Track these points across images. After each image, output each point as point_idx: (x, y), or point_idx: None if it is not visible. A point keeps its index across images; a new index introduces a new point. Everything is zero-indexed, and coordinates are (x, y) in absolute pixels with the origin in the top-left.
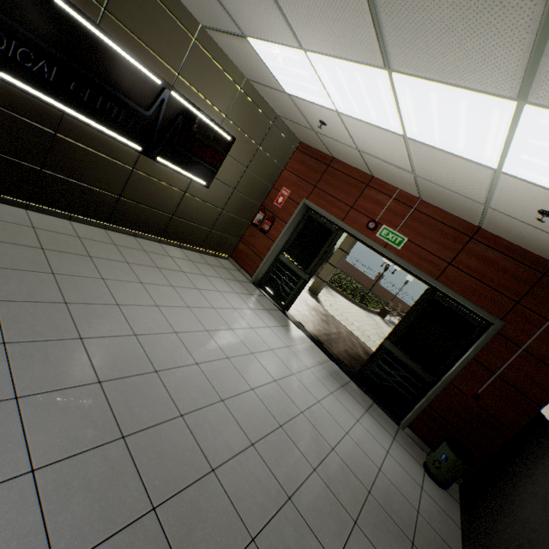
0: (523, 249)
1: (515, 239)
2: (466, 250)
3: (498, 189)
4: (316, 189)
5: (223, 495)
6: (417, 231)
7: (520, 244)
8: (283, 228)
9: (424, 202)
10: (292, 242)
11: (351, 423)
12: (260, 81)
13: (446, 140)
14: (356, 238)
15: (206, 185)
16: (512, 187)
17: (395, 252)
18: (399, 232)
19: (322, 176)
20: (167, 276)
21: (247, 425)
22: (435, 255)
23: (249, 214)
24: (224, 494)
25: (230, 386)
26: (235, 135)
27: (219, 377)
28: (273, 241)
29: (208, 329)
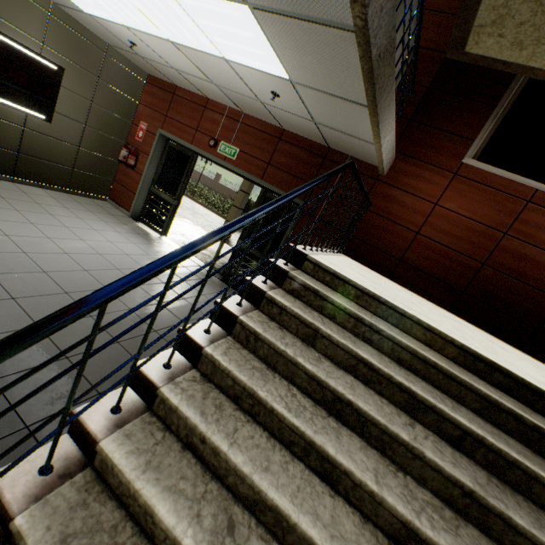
0: (312, 141)
1: (301, 133)
2: (278, 150)
3: (244, 79)
4: (168, 118)
5: (18, 308)
6: (245, 141)
7: (306, 136)
8: (147, 161)
9: (247, 115)
10: (160, 174)
11: (194, 295)
12: (62, 3)
13: (184, 36)
14: (207, 158)
15: (47, 120)
16: (244, 74)
17: (232, 163)
18: (233, 145)
19: (171, 105)
20: (13, 204)
21: (67, 285)
22: (259, 159)
23: (114, 153)
24: (19, 308)
25: (59, 267)
26: (63, 66)
27: (48, 261)
28: (141, 175)
29: (51, 237)
